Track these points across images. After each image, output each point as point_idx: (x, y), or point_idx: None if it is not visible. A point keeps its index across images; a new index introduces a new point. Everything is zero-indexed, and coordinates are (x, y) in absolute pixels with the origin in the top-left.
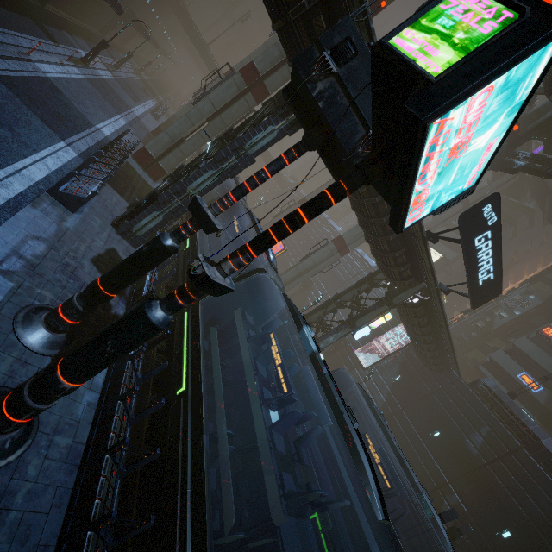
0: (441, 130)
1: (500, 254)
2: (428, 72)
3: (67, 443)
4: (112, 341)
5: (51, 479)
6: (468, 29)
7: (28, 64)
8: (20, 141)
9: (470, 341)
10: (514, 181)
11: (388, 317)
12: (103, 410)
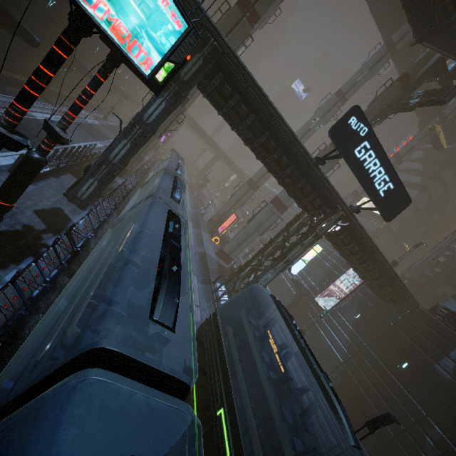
0: None
1: (389, 163)
2: None
3: None
4: None
5: None
6: None
7: None
8: None
9: (435, 277)
10: None
11: (318, 249)
12: None
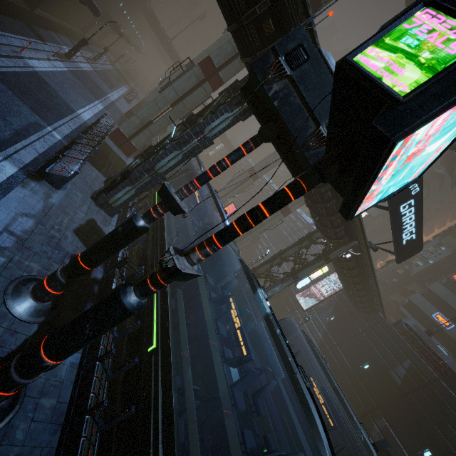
0: (404, 144)
1: (421, 218)
2: (395, 91)
3: (52, 404)
4: (90, 325)
5: (37, 441)
6: (434, 49)
7: (20, 60)
8: (12, 128)
9: (392, 286)
10: None
11: (325, 270)
12: (84, 370)
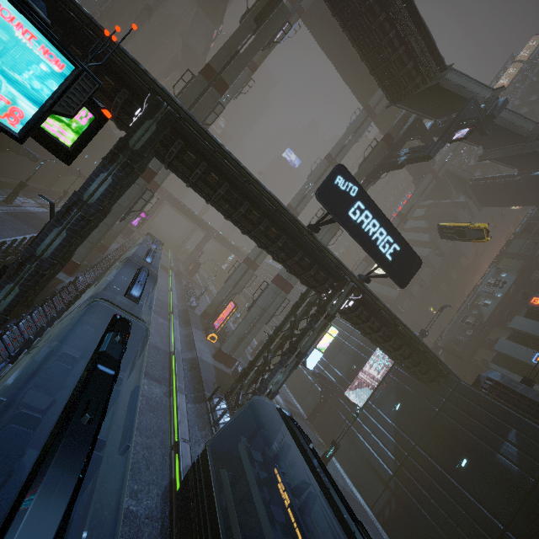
0: None
1: (389, 222)
2: None
3: None
4: None
5: None
6: None
7: None
8: None
9: (469, 342)
10: (433, 185)
11: (334, 332)
12: None
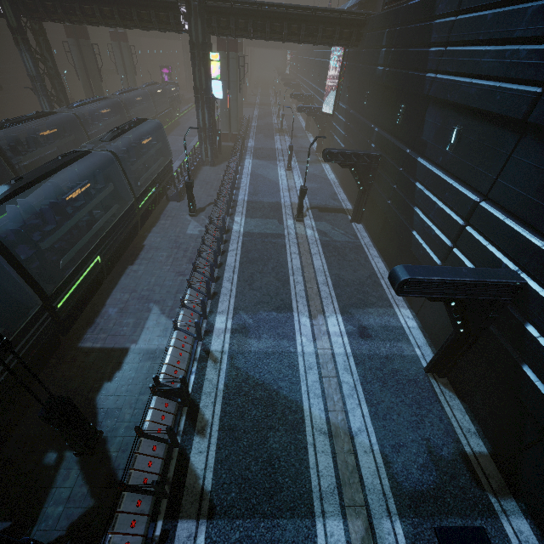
0: None
1: None
2: None
3: None
4: None
5: None
6: None
7: None
8: None
9: None
10: None
11: (216, 57)
12: None
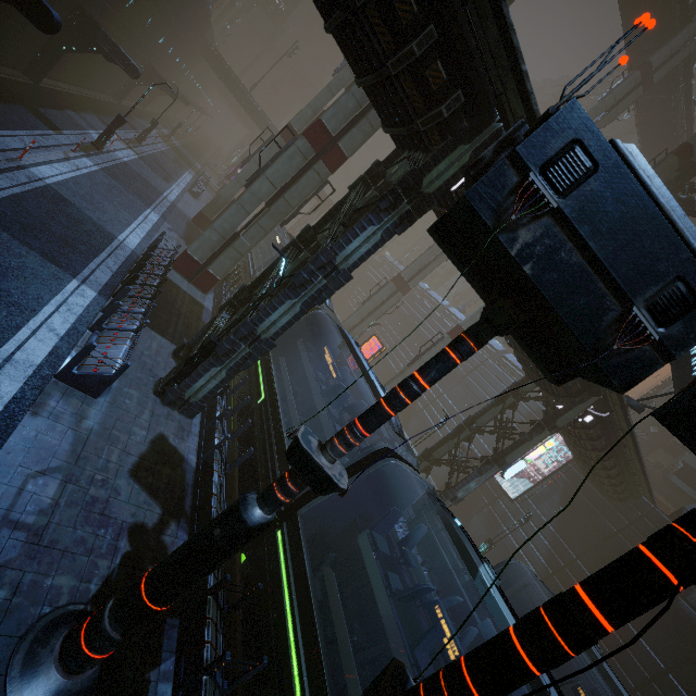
0: None
1: None
2: None
3: None
4: None
5: None
6: None
7: (20, 173)
8: (10, 303)
9: (650, 440)
10: None
11: (550, 444)
12: None
